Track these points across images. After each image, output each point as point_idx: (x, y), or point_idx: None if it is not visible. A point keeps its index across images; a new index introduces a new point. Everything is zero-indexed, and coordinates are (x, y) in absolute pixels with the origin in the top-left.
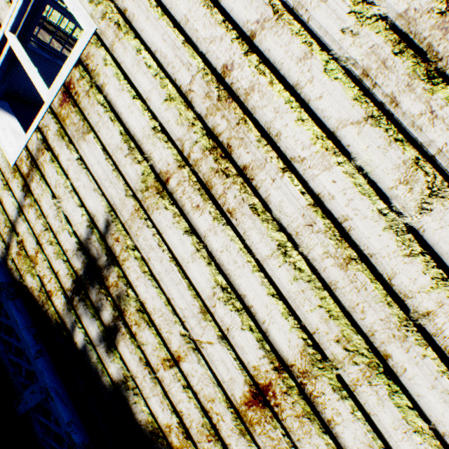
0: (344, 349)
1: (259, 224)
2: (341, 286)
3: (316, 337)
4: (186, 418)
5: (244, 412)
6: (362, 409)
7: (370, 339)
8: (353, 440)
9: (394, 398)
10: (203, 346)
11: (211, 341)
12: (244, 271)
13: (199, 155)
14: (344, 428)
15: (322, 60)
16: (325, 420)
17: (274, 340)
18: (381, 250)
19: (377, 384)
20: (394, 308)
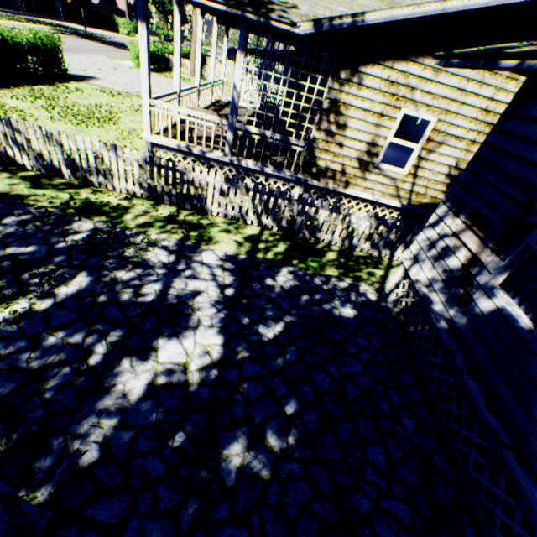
0: None
1: None
2: None
3: None
4: None
5: None
6: None
7: None
8: None
9: None
10: None
11: None
12: None
13: (483, 129)
14: None
15: (511, 95)
16: None
17: None
18: None
19: None
20: None
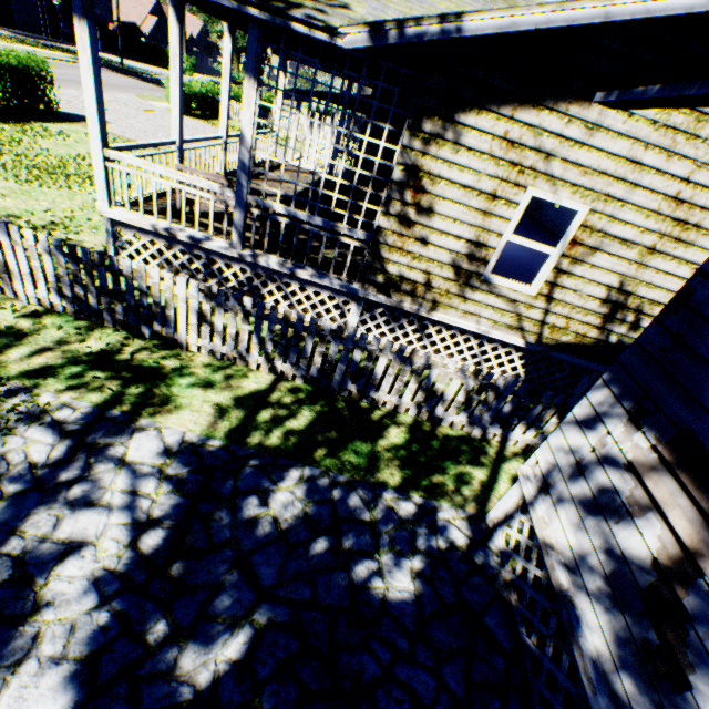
0: None
1: (707, 239)
2: None
3: None
4: None
5: None
6: None
7: None
8: None
9: None
10: None
11: None
12: (704, 258)
13: (670, 230)
14: None
15: None
16: None
17: None
18: None
19: None
20: None
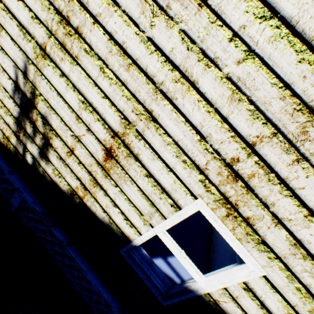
0: (136, 115)
1: (90, 60)
2: (129, 81)
3: (124, 113)
4: (83, 180)
5: (105, 165)
6: (148, 143)
7: (144, 105)
8: (147, 159)
9: (158, 131)
10: (81, 138)
11: (84, 134)
12: (89, 89)
13: (56, 27)
14: (143, 155)
15: None
16: (135, 155)
17: (109, 122)
18: (140, 55)
19: (151, 127)
20: (150, 85)
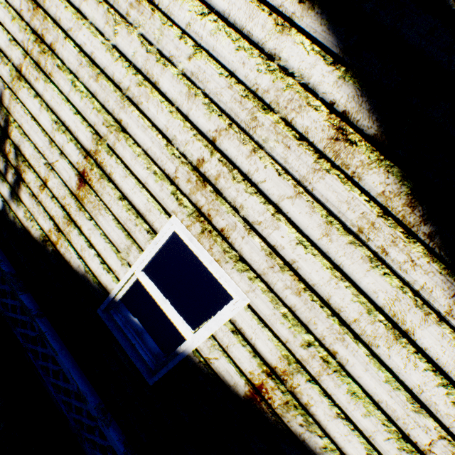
0: (107, 128)
1: (63, 75)
2: (98, 92)
3: (96, 128)
4: (56, 219)
5: (79, 195)
6: (119, 158)
7: (114, 115)
8: (120, 178)
9: (128, 143)
10: (55, 165)
11: (58, 159)
12: (62, 107)
13: (32, 47)
14: (116, 174)
15: None
16: (108, 175)
17: (82, 141)
18: (107, 64)
19: (121, 139)
20: (118, 92)
